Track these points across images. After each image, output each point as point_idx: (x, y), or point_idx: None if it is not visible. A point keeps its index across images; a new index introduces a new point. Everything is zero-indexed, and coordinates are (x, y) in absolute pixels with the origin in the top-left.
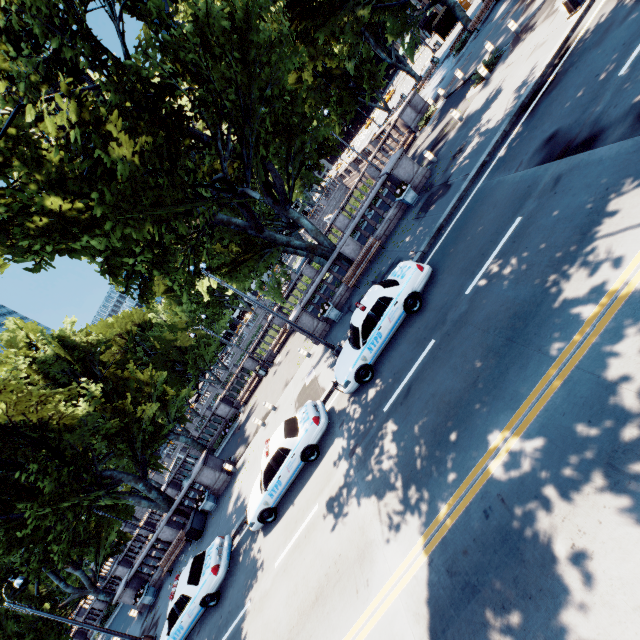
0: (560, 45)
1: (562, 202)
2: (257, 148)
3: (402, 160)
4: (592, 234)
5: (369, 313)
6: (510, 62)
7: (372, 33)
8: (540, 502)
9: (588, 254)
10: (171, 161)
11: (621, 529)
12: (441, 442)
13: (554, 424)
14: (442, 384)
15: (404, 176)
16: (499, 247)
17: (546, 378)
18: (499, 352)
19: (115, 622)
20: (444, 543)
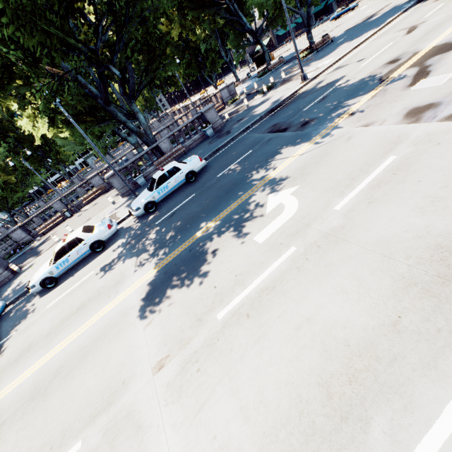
0: (294, 92)
1: (267, 148)
2: (125, 49)
3: (212, 110)
4: (270, 159)
5: (165, 173)
6: (276, 91)
7: (221, 37)
8: (213, 241)
9: (266, 165)
10: (66, 10)
11: (235, 242)
12: (181, 231)
13: (230, 217)
14: (191, 210)
15: (210, 119)
16: (239, 160)
17: (234, 204)
18: (221, 197)
19: None
20: (167, 265)
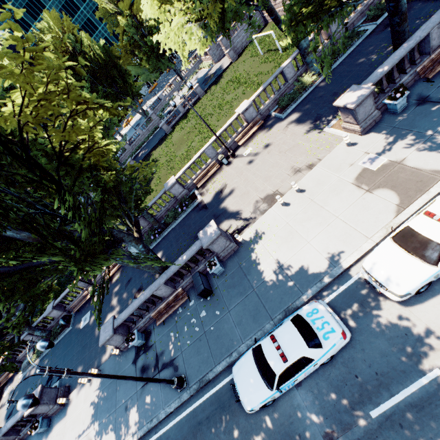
0: None
1: None
2: None
3: None
4: None
5: None
6: None
7: None
8: None
9: None
10: None
11: None
12: None
13: None
14: None
15: None
16: None
17: None
18: None
19: (59, 352)
20: None
